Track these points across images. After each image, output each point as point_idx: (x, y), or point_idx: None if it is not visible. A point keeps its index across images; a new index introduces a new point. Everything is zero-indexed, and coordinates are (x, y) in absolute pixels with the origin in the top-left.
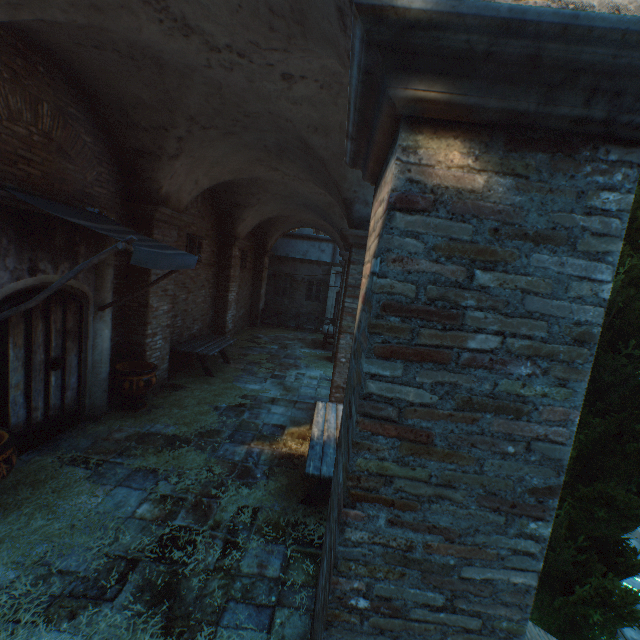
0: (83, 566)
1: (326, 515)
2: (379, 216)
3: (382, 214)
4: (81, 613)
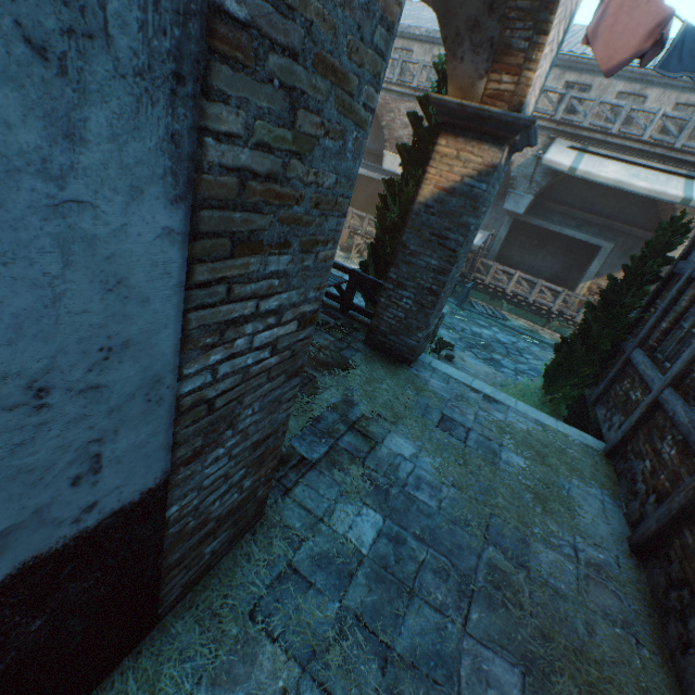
0: None
1: None
2: (474, 161)
3: (482, 165)
4: (317, 386)
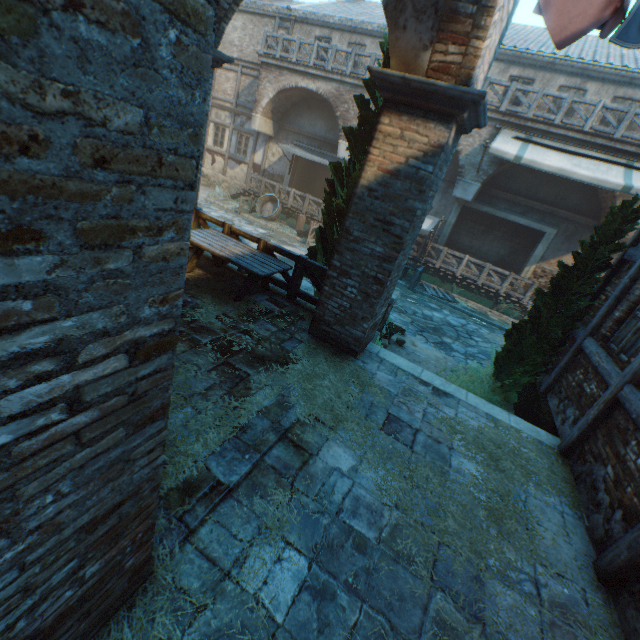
0: (211, 381)
1: (253, 301)
2: (419, 141)
3: (428, 145)
4: (250, 386)
